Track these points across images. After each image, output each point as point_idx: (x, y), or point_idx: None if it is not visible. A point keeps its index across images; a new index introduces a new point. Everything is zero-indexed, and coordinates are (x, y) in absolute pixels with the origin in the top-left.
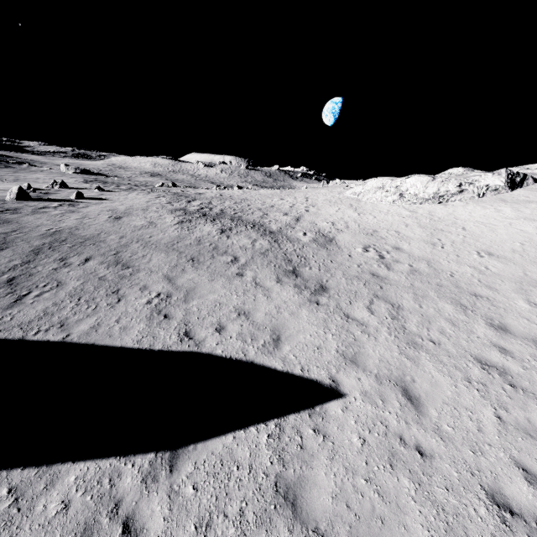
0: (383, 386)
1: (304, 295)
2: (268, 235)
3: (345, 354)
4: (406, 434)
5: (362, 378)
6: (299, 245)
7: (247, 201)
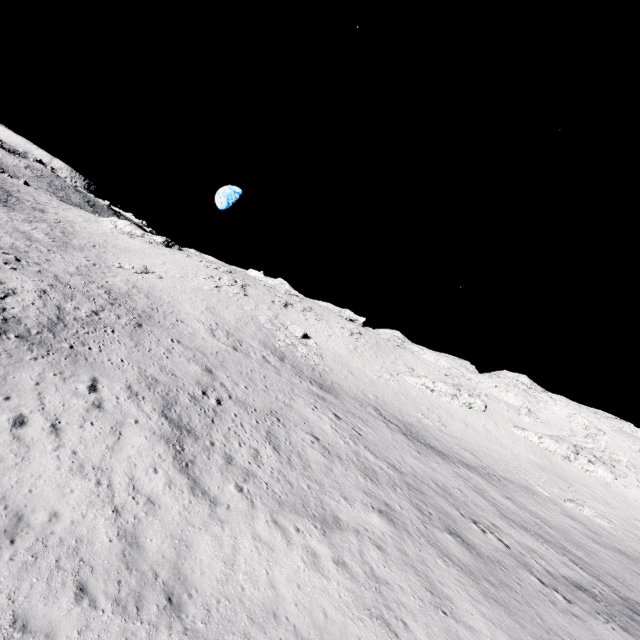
0: (5, 216)
1: (1, 204)
2: (7, 193)
3: (0, 211)
4: (2, 218)
5: (0, 213)
6: (21, 203)
7: (16, 186)
